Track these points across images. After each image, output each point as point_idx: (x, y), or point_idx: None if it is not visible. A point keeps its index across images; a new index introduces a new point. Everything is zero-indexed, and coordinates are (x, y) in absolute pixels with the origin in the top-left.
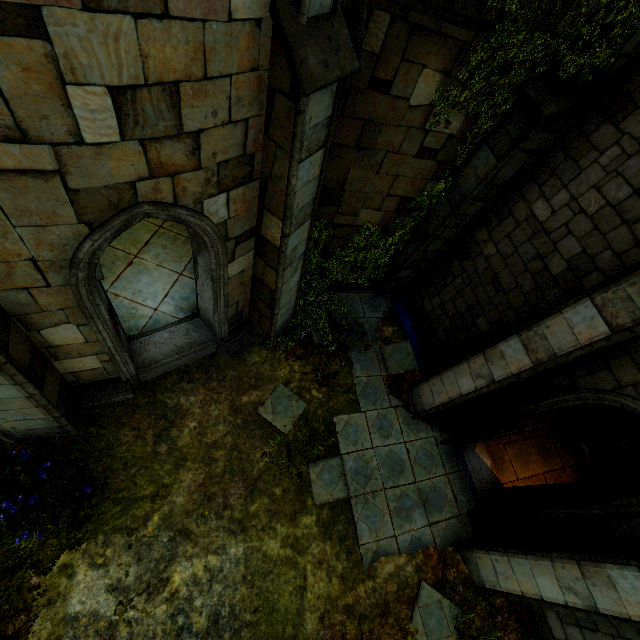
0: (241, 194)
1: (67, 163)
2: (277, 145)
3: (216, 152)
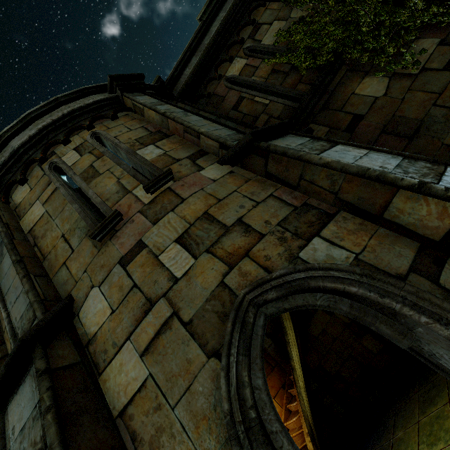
0: (338, 230)
1: (176, 302)
2: (301, 178)
3: (267, 221)
